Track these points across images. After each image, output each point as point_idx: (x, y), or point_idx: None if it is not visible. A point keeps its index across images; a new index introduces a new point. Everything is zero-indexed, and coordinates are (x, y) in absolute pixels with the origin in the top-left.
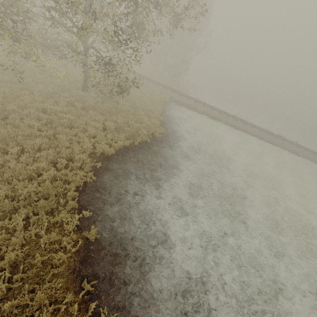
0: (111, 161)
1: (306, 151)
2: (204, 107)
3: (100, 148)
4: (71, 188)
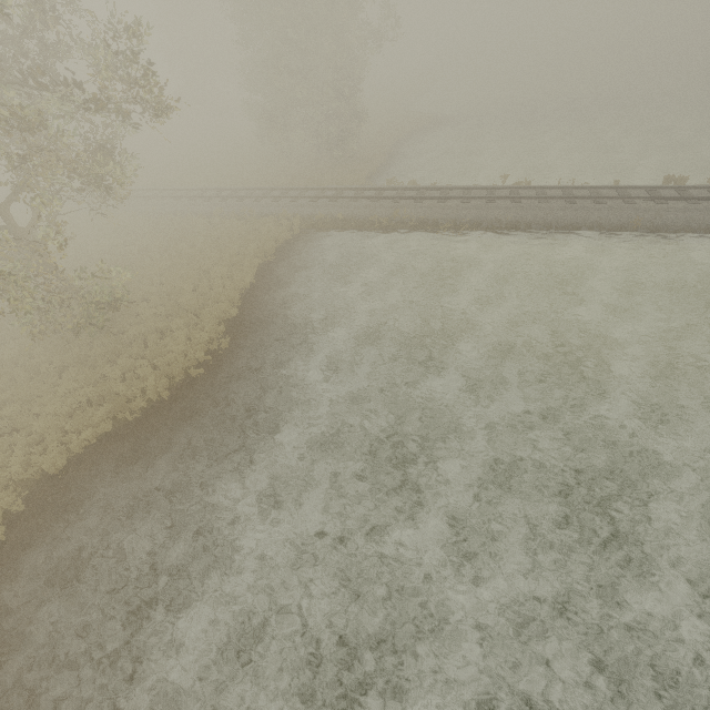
0: (57, 483)
1: None
2: (393, 206)
3: (40, 463)
4: None
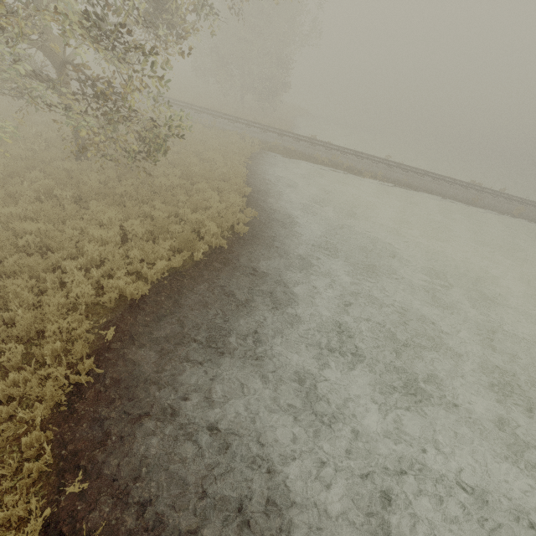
0: (142, 313)
1: (523, 206)
2: (328, 152)
3: (113, 288)
4: (38, 416)
